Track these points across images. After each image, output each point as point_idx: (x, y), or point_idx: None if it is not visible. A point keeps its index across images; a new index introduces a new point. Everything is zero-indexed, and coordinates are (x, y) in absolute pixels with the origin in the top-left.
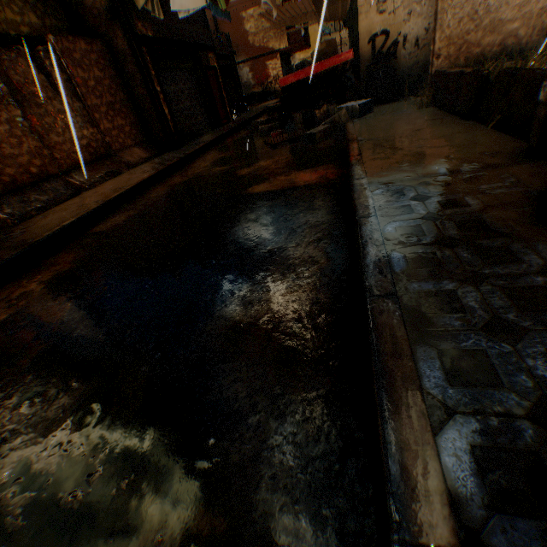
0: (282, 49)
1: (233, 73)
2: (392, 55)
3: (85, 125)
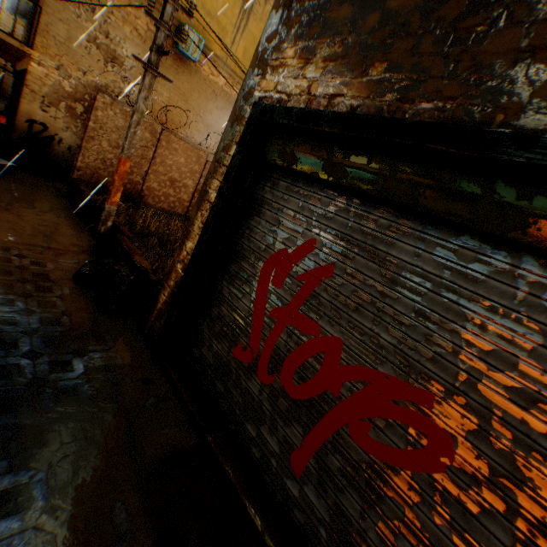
0: None
1: None
2: (49, 143)
3: None
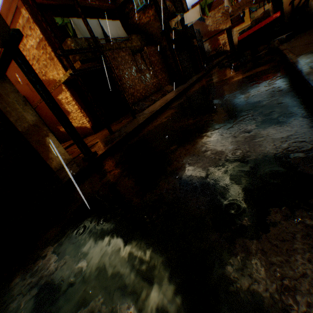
0: (227, 28)
1: (201, 47)
2: (304, 7)
3: (154, 78)
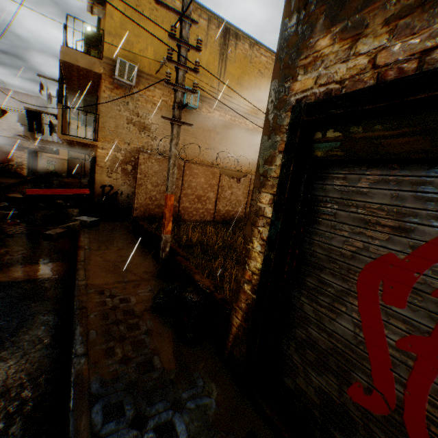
0: (33, 148)
1: None
2: (115, 197)
3: None
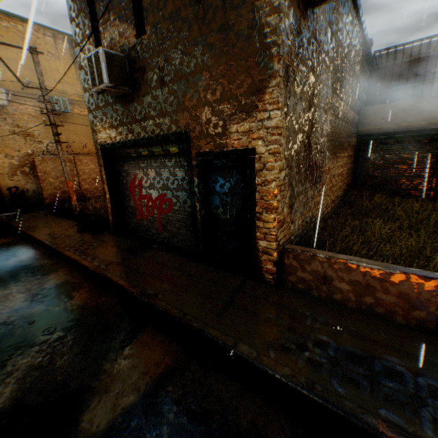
0: None
1: None
2: (24, 195)
3: None
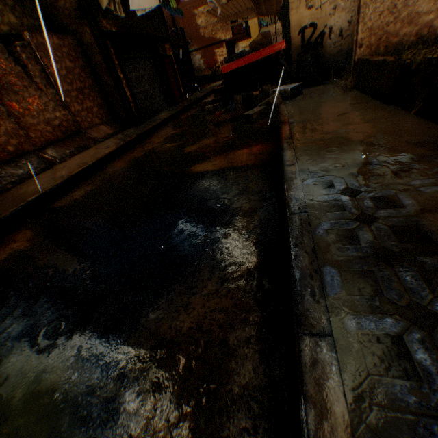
0: (227, 40)
1: (187, 60)
2: (319, 45)
3: (57, 108)
